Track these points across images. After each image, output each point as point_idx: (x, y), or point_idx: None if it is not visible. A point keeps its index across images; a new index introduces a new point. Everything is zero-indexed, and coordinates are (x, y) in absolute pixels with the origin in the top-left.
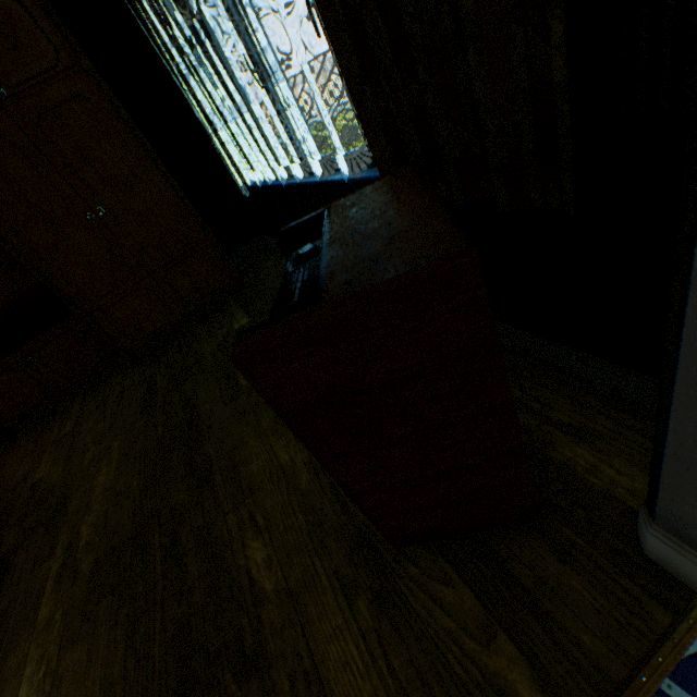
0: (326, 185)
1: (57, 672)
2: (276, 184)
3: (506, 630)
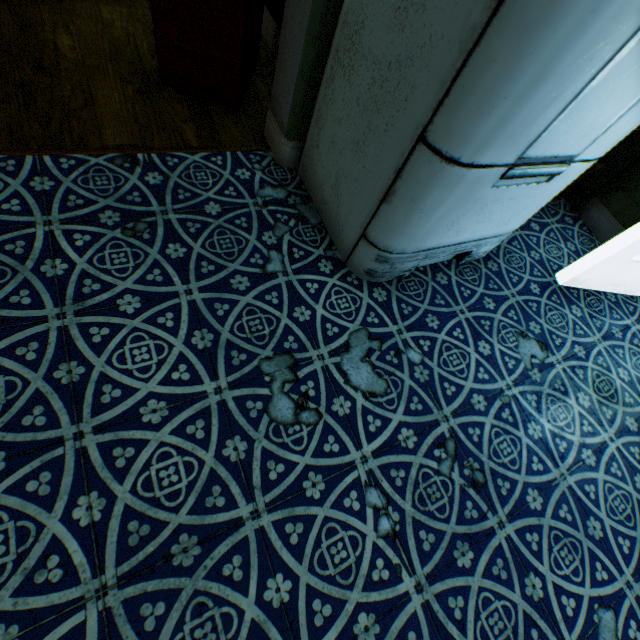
0: None
1: None
2: None
3: (196, 124)
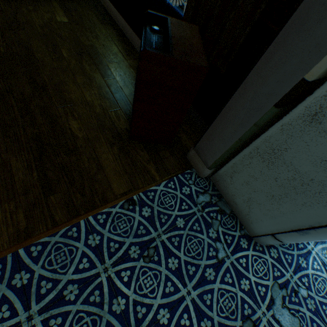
0: None
1: None
2: None
3: (153, 162)
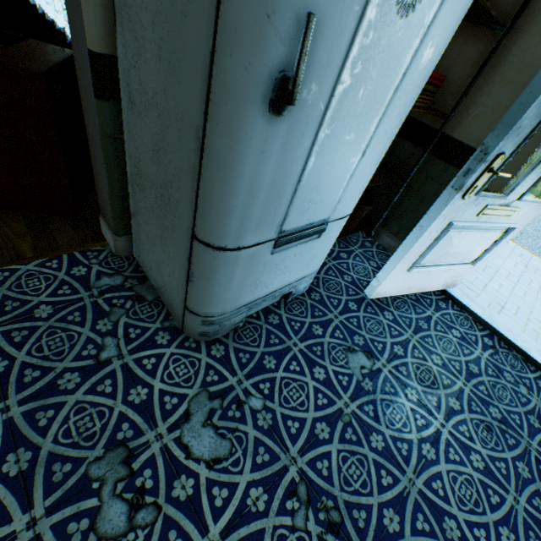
0: (68, 36)
1: None
2: (41, 7)
3: (33, 236)
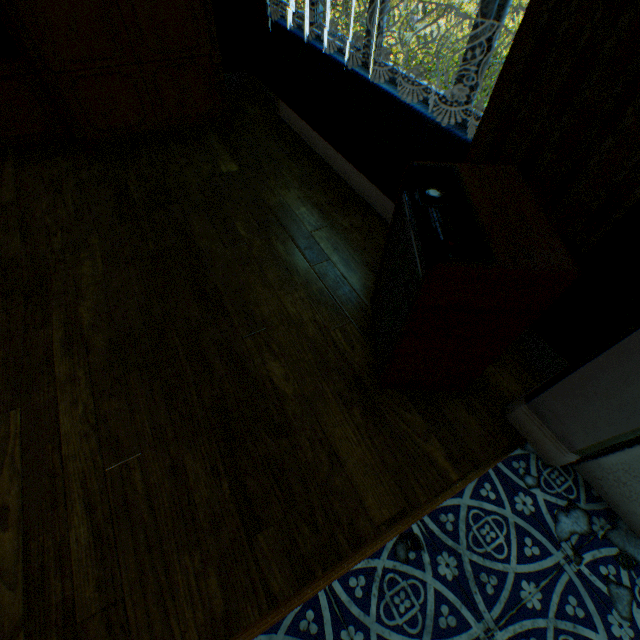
0: (389, 98)
1: (98, 413)
2: (319, 48)
3: (436, 436)
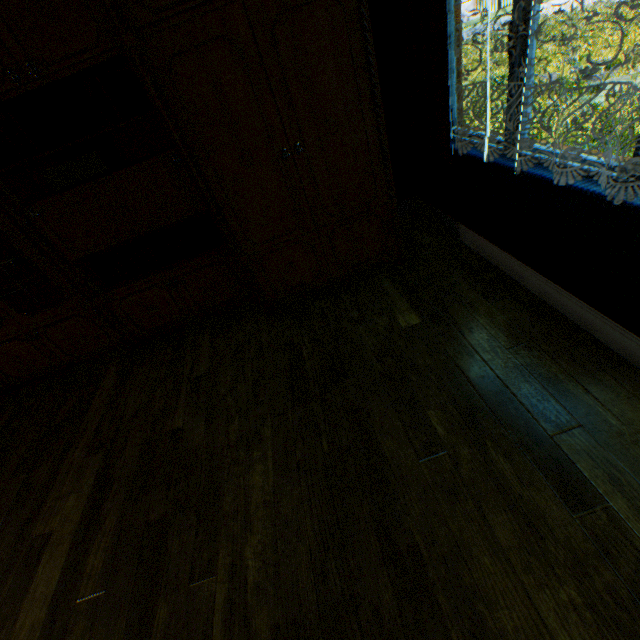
0: None
1: None
2: (535, 173)
3: None
